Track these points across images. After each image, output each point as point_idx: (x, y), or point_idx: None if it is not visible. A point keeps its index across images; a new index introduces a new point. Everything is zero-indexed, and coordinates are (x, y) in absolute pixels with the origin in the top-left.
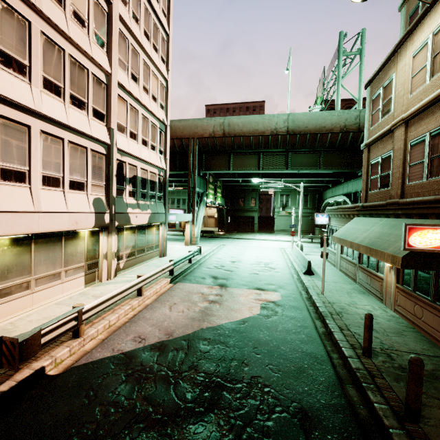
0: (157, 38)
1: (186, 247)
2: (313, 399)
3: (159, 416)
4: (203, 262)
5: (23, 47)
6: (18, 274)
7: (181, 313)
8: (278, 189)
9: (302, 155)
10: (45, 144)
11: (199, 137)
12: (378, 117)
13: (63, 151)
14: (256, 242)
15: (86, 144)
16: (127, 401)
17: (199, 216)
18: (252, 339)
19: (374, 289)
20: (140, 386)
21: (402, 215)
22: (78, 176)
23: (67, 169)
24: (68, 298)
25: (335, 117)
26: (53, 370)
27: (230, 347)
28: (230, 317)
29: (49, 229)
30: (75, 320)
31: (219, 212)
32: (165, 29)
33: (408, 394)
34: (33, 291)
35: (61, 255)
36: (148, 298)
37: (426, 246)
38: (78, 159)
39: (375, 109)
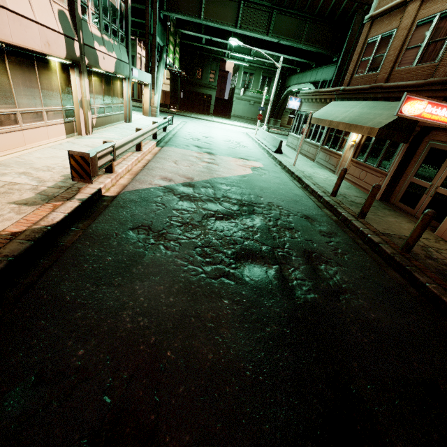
0: None
1: (147, 118)
2: (308, 212)
3: (221, 215)
4: (176, 134)
5: None
6: (2, 101)
7: (188, 167)
8: (246, 63)
9: (287, 18)
10: None
11: None
12: None
13: None
14: (217, 124)
15: None
16: (192, 209)
17: (159, 81)
18: (257, 186)
19: (330, 164)
20: (194, 203)
21: (381, 99)
22: None
23: None
24: (58, 144)
25: None
26: (107, 193)
27: (244, 189)
28: (232, 173)
29: (23, 43)
30: (111, 155)
31: (173, 82)
32: None
33: (365, 205)
34: (21, 127)
35: (38, 88)
36: (145, 154)
37: (410, 114)
38: None
39: None
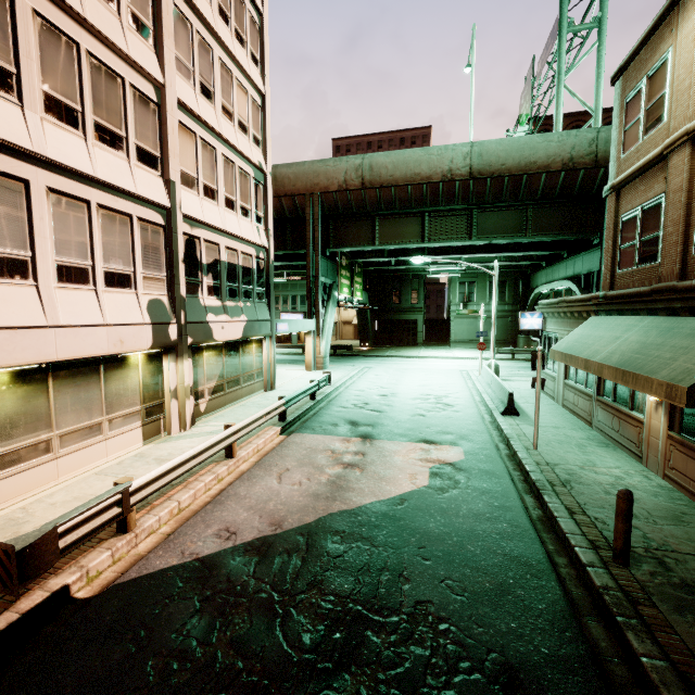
0: (242, 19)
1: (308, 374)
2: (526, 645)
3: (255, 678)
4: (334, 398)
5: (2, 39)
6: (30, 429)
7: (296, 487)
8: (456, 273)
9: (495, 213)
10: (56, 210)
11: (321, 192)
12: (637, 135)
13: (90, 222)
14: (421, 361)
15: (129, 208)
16: (201, 649)
17: (327, 323)
18: (416, 531)
19: (625, 438)
20: (225, 619)
21: (683, 310)
22: (118, 264)
23: (99, 253)
24: (116, 463)
25: (554, 145)
26: (84, 590)
27: (379, 547)
28: (379, 493)
29: (76, 354)
30: (119, 506)
31: (360, 314)
32: (255, 4)
33: None
34: (57, 454)
35: (100, 395)
36: (244, 460)
37: None
38: (116, 236)
39: (632, 120)
